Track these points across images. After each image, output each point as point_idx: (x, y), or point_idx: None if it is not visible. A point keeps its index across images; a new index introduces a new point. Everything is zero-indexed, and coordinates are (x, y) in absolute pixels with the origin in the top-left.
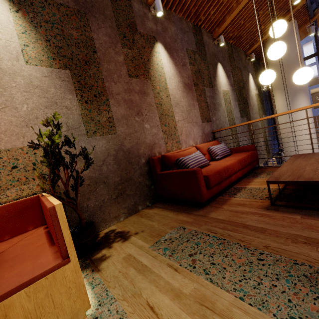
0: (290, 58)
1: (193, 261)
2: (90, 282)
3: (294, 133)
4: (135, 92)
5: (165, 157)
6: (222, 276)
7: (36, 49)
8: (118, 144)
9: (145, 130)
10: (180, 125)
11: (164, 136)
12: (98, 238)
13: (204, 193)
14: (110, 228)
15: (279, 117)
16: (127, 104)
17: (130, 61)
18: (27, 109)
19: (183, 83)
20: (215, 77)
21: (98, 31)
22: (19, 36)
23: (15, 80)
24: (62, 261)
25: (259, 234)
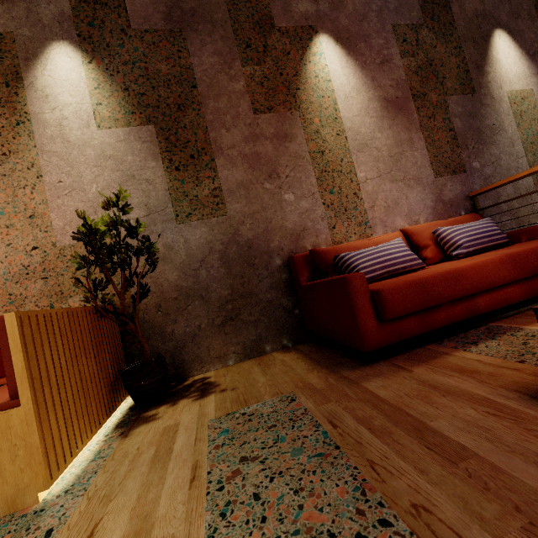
0: None
1: (232, 475)
2: (101, 450)
3: None
4: (266, 138)
5: (315, 253)
6: (239, 537)
7: (111, 105)
8: (229, 233)
9: (285, 205)
10: (369, 189)
11: (328, 214)
12: (180, 385)
13: (367, 331)
14: (206, 374)
15: None
16: (249, 162)
17: (257, 85)
18: (96, 190)
19: (382, 101)
20: (483, 66)
21: (201, 51)
22: (91, 94)
23: (84, 153)
24: (8, 402)
25: (436, 463)
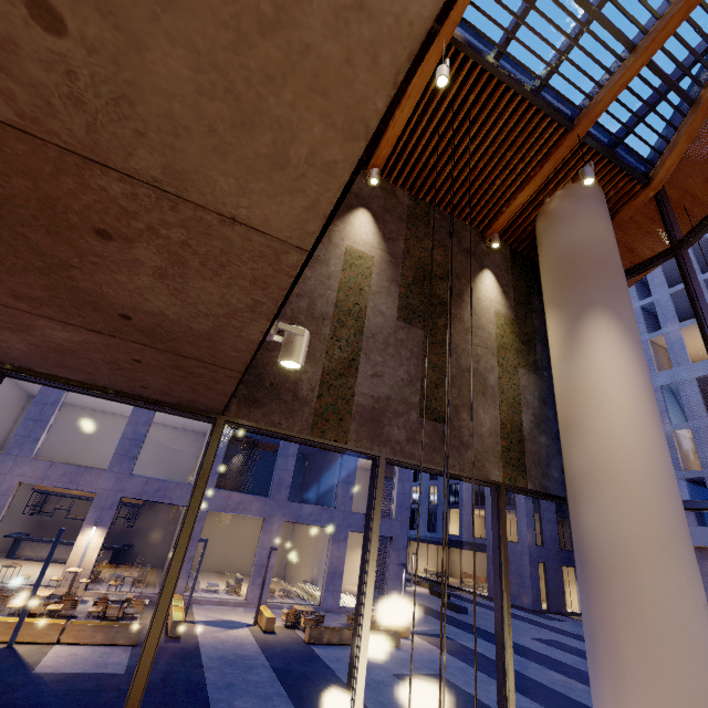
0: (572, 240)
1: None
2: None
3: (471, 342)
4: None
5: None
6: None
7: None
8: None
9: None
10: None
11: None
12: None
13: None
14: None
15: (553, 374)
16: None
17: None
18: None
19: None
20: (335, 220)
21: None
22: None
23: None
24: None
25: None
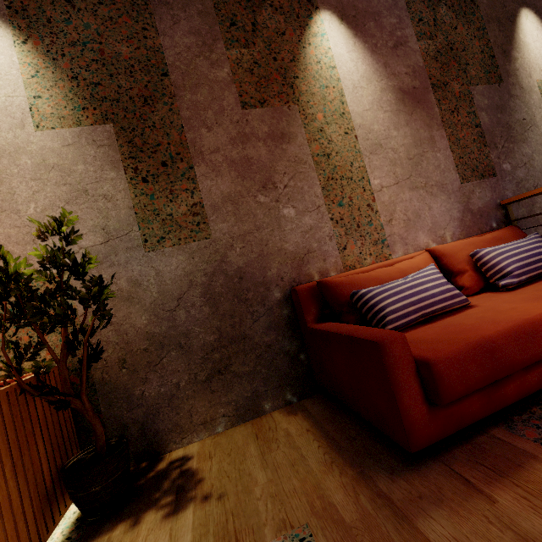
0: None
1: None
2: None
3: None
4: (259, 139)
5: (325, 286)
6: None
7: (54, 98)
8: (214, 261)
9: (284, 223)
10: (385, 199)
11: (338, 232)
12: (152, 471)
13: (413, 422)
14: (188, 449)
15: None
16: (238, 169)
17: (246, 72)
18: (35, 211)
19: (397, 92)
20: (510, 51)
21: (173, 30)
22: (27, 83)
23: (18, 163)
24: None
25: None
